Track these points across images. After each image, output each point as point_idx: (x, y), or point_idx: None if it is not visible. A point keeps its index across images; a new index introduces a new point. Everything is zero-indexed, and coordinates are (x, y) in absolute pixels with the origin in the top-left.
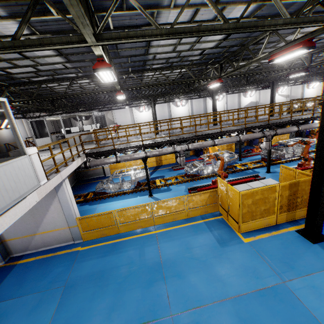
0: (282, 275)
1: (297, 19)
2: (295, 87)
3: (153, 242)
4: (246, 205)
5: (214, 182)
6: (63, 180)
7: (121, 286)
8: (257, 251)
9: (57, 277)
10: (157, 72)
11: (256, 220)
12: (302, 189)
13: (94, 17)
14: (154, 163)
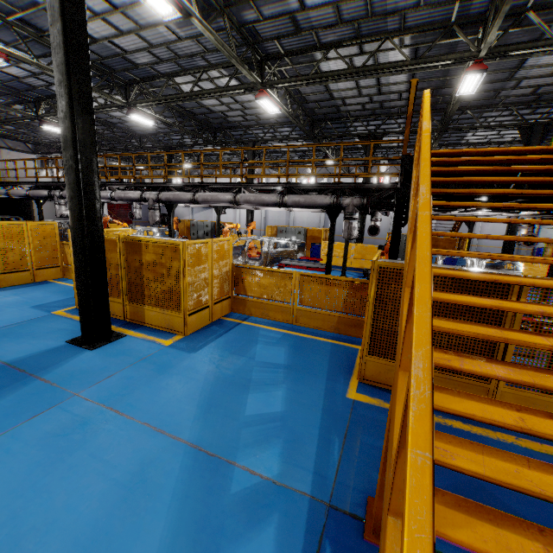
0: None
1: None
2: None
3: None
4: None
5: None
6: None
7: None
8: None
9: None
10: None
11: None
12: None
13: None
14: None
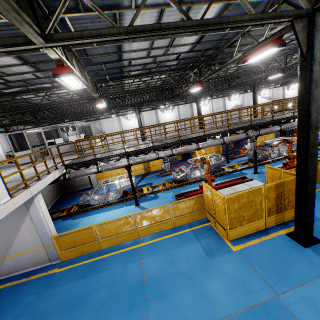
0: (275, 287)
1: (263, 15)
2: (276, 89)
3: (137, 257)
4: (232, 210)
5: (202, 187)
6: (34, 196)
7: (98, 314)
8: (247, 260)
9: (27, 308)
10: (137, 79)
11: (244, 225)
12: (289, 189)
13: (49, 19)
14: (142, 170)
